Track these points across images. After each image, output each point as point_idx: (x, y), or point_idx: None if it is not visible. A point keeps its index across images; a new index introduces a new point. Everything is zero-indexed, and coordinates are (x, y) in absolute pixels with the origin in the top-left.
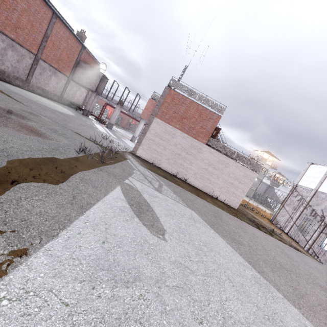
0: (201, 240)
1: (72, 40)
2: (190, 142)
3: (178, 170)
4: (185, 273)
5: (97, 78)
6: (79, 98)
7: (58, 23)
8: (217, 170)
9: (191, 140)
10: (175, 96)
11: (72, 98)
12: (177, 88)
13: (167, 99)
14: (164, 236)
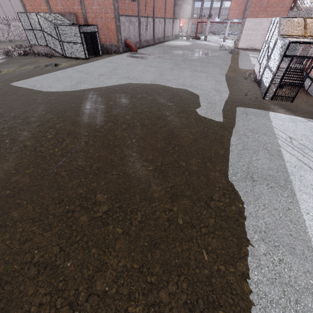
0: None
1: None
2: None
3: None
4: None
5: (189, 7)
6: (177, 29)
7: None
8: None
9: None
10: None
11: (175, 32)
12: None
13: (253, 1)
14: None
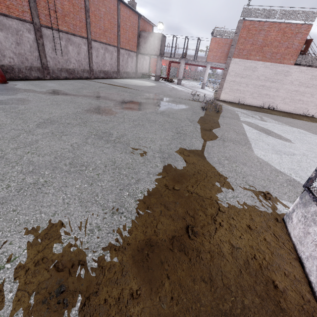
0: (316, 142)
1: (132, 15)
2: (274, 69)
3: (264, 101)
4: (315, 153)
5: (158, 41)
6: (145, 67)
7: (121, 7)
8: (311, 88)
9: (275, 66)
10: (250, 27)
11: (142, 70)
12: (251, 16)
13: (242, 34)
14: (292, 142)
